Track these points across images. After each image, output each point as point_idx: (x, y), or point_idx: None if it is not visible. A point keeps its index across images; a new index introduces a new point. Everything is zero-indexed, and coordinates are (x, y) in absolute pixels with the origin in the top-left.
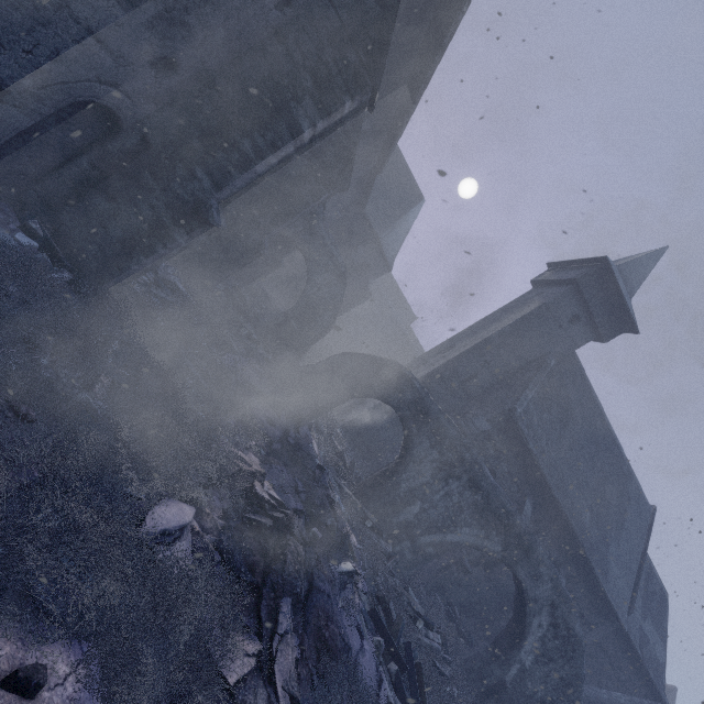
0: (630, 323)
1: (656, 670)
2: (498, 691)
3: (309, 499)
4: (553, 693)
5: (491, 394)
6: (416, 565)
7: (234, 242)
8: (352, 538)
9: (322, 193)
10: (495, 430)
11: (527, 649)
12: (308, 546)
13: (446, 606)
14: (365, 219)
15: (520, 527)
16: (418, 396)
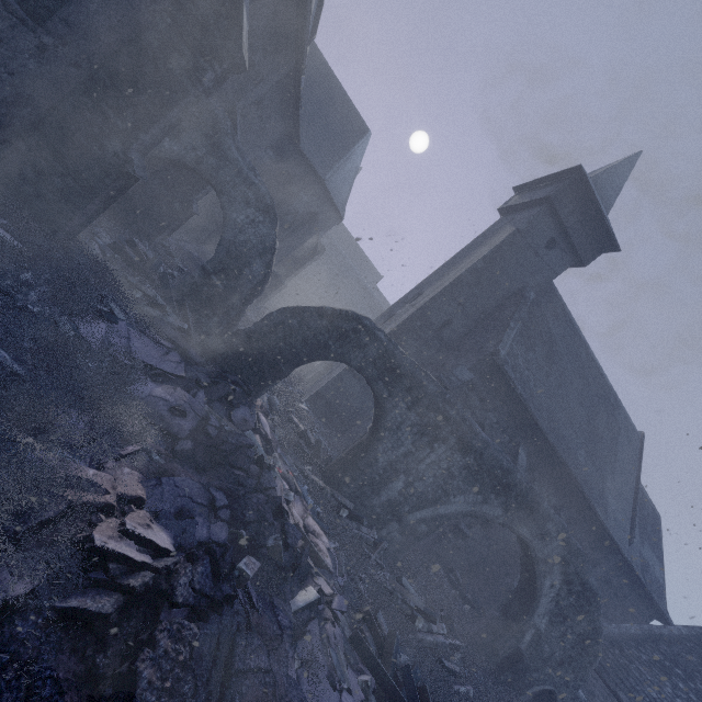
0: (611, 241)
1: (657, 591)
2: (514, 662)
3: (236, 516)
4: (572, 651)
5: (469, 340)
6: (408, 547)
7: (85, 159)
8: (322, 539)
9: (204, 69)
10: (479, 379)
11: (540, 612)
12: (217, 608)
13: (446, 573)
14: (304, 158)
15: (521, 484)
16: (385, 350)
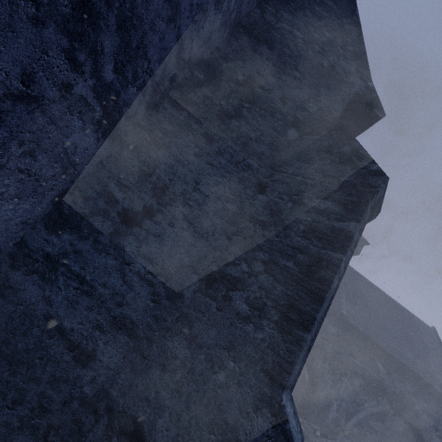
0: (363, 241)
1: None
2: None
3: None
4: None
5: None
6: None
7: None
8: None
9: None
10: (339, 329)
11: None
12: None
13: None
14: None
15: (390, 387)
16: None
